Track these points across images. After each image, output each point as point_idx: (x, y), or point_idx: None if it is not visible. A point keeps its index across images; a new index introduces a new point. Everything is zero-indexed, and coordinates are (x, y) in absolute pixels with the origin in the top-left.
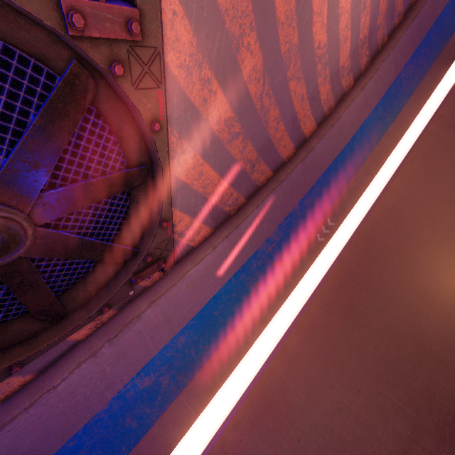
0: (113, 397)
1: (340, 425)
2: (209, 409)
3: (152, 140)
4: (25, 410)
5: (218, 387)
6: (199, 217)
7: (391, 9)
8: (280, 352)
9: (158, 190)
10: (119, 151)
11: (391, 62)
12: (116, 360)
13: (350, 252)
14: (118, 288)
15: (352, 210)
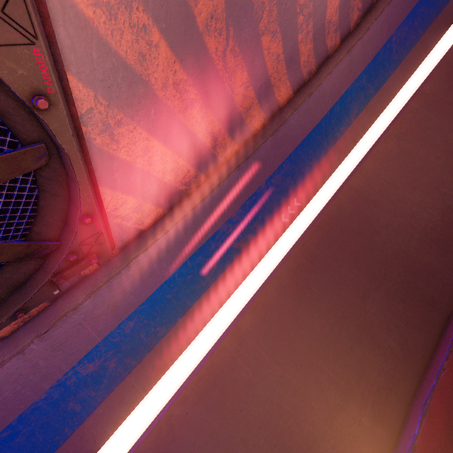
0: (51, 386)
1: (280, 397)
2: (159, 385)
3: (42, 120)
4: None
5: (168, 367)
6: (148, 198)
7: None
8: (232, 332)
9: (72, 180)
10: (2, 129)
11: (384, 21)
12: (50, 353)
13: (312, 233)
14: (35, 291)
15: (321, 190)
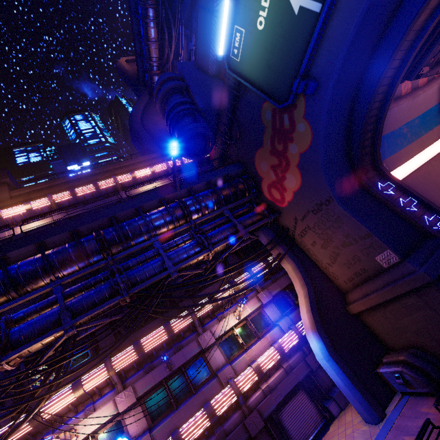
0: (399, 127)
1: None
2: (417, 157)
3: None
4: (396, 106)
5: (426, 147)
6: None
7: None
8: None
9: None
10: None
11: None
12: (408, 110)
13: None
14: None
15: None
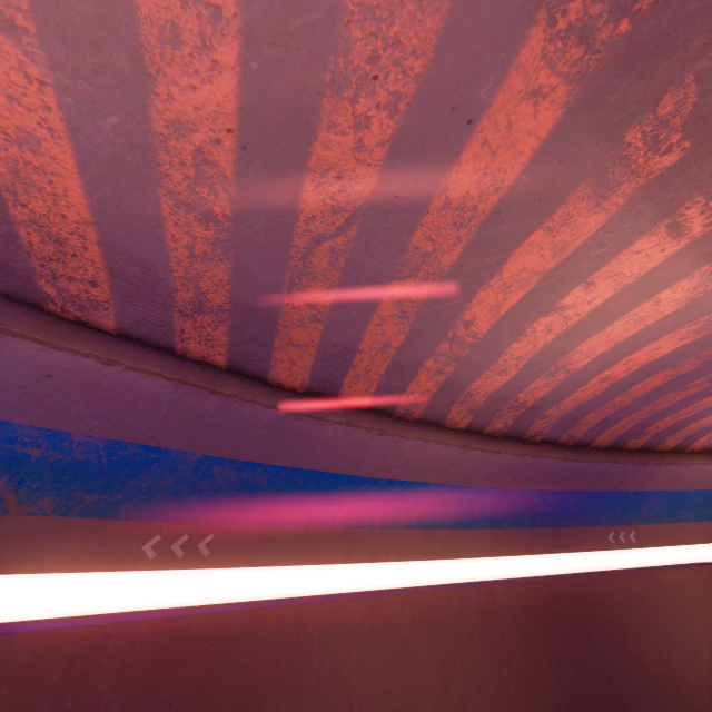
0: None
1: None
2: None
3: None
4: None
5: None
6: None
7: (572, 420)
8: None
9: None
10: None
11: (517, 466)
12: None
13: (151, 631)
14: None
15: (266, 569)
